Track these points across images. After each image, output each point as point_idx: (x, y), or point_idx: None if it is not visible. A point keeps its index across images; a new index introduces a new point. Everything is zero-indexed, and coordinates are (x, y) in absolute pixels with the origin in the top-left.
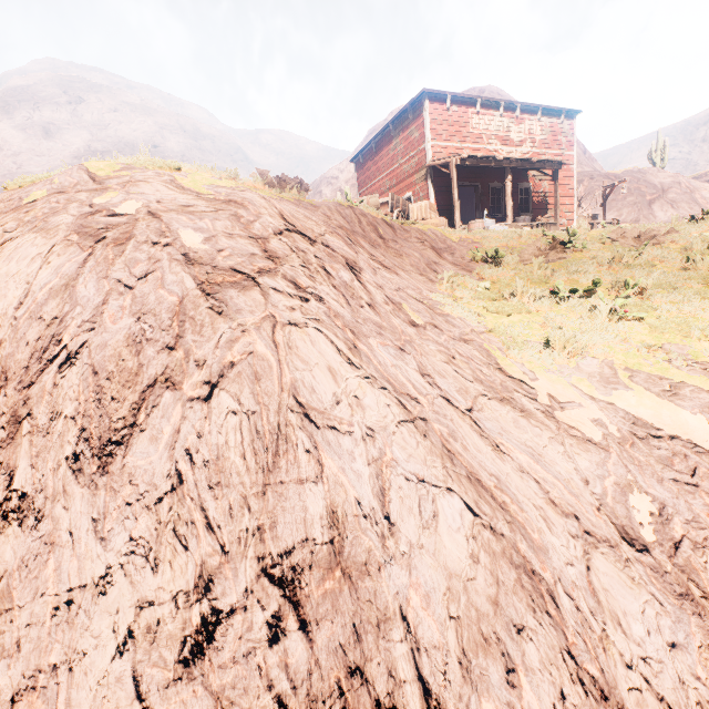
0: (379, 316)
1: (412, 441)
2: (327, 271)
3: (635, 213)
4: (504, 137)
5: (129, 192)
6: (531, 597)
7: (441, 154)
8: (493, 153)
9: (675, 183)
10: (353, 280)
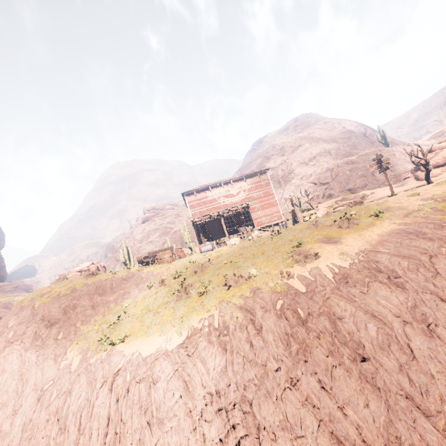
0: (42, 341)
1: (16, 372)
2: (36, 332)
3: (363, 181)
4: (228, 195)
5: (19, 315)
6: (15, 397)
7: (196, 213)
8: (223, 203)
9: (390, 155)
10: (46, 331)
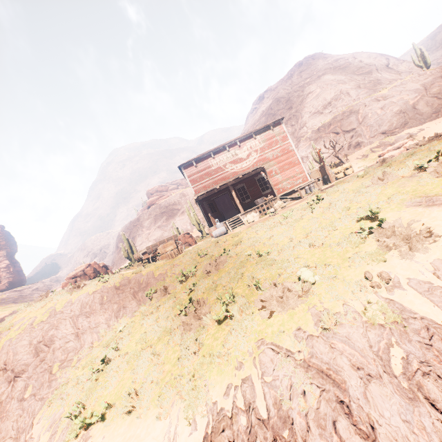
0: (0, 407)
1: None
2: None
3: (402, 118)
4: (235, 160)
5: None
6: None
7: (200, 188)
8: (231, 171)
9: (436, 78)
10: (8, 388)
